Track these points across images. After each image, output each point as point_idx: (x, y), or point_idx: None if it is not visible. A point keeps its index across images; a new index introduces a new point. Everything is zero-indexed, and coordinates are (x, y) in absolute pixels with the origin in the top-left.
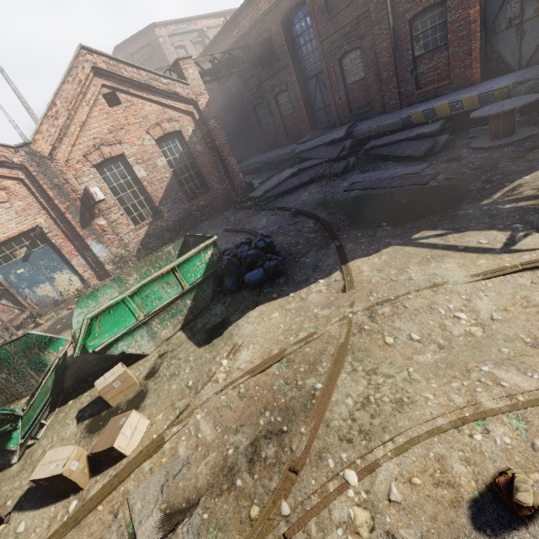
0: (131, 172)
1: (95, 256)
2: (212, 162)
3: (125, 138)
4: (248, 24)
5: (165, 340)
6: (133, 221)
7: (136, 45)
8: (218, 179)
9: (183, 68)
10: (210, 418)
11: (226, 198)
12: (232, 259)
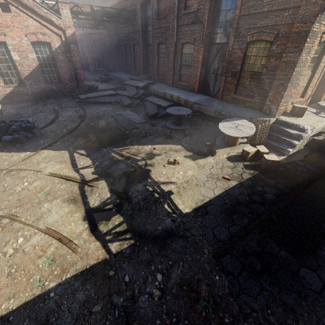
0: (10, 54)
1: None
2: (68, 68)
3: (9, 33)
4: None
5: None
6: (4, 82)
7: None
8: (70, 79)
9: (60, 7)
10: None
11: (72, 91)
12: (4, 126)
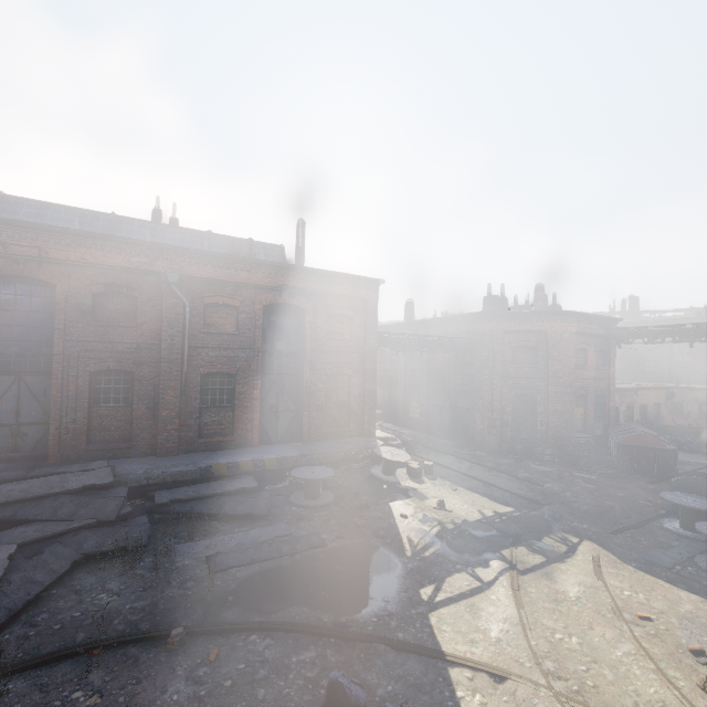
0: None
1: None
2: None
3: None
4: None
5: None
6: None
7: None
8: None
9: None
10: None
11: None
12: None
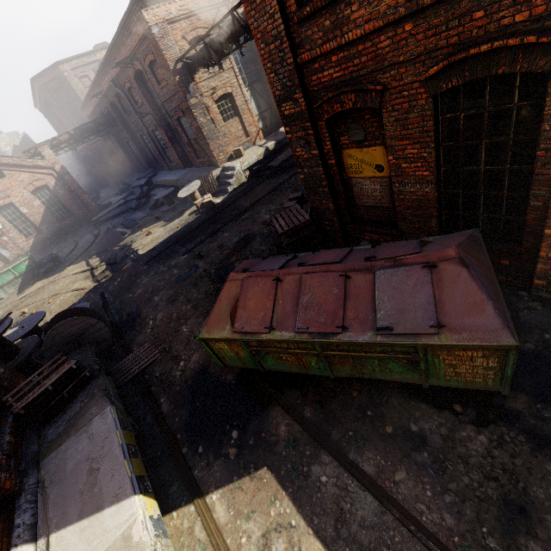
0: (19, 210)
1: (4, 256)
2: (72, 199)
3: (11, 194)
4: (97, 100)
5: (12, 294)
6: (25, 236)
7: (46, 78)
8: (78, 208)
9: (41, 151)
10: (3, 310)
11: (86, 218)
12: (37, 264)
